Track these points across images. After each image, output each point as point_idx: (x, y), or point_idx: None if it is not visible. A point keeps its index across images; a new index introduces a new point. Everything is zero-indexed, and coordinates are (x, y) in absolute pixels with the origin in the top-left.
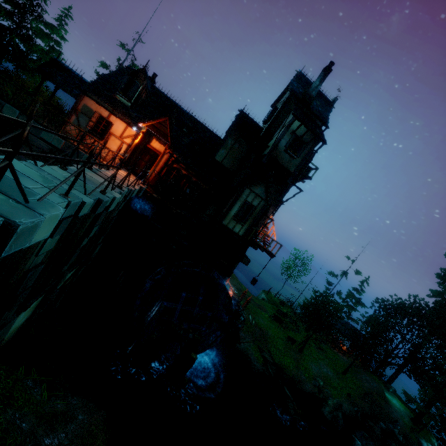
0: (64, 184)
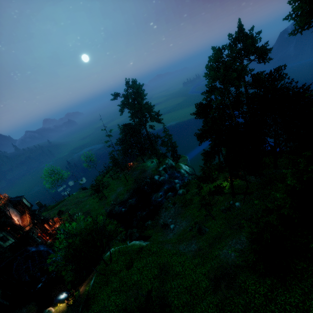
0: None
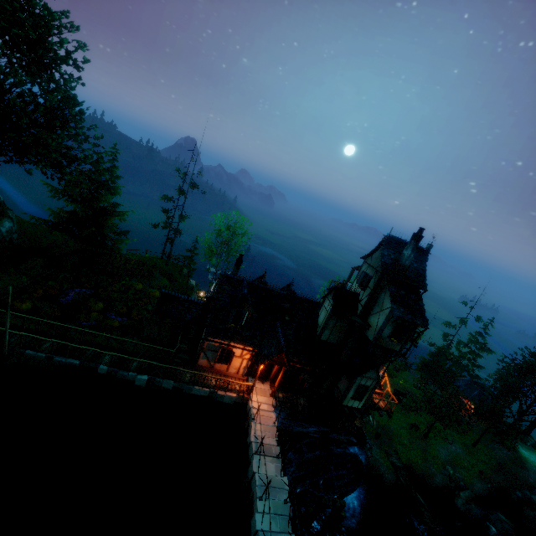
0: (279, 535)
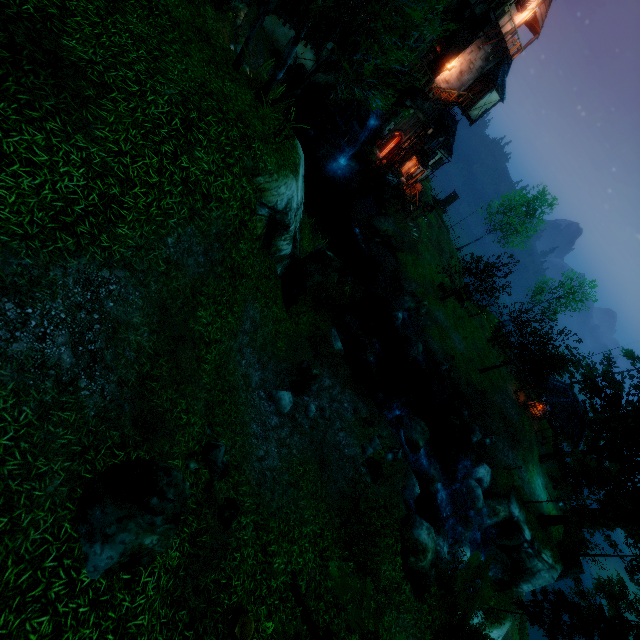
0: None
